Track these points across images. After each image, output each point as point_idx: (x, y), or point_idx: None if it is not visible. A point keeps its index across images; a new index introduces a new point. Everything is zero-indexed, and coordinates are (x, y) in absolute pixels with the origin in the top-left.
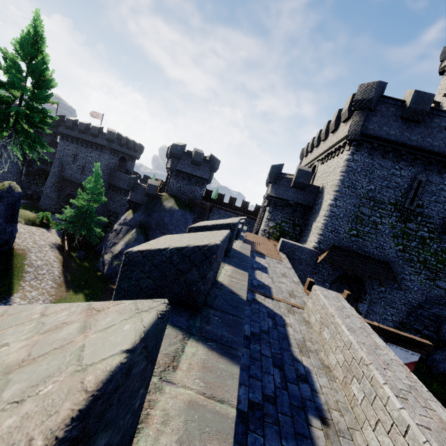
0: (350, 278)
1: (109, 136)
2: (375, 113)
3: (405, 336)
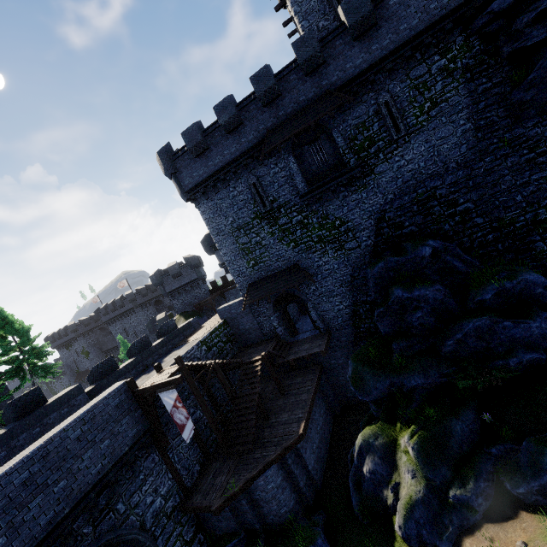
0: (290, 296)
1: (130, 299)
2: (180, 171)
3: (164, 382)
